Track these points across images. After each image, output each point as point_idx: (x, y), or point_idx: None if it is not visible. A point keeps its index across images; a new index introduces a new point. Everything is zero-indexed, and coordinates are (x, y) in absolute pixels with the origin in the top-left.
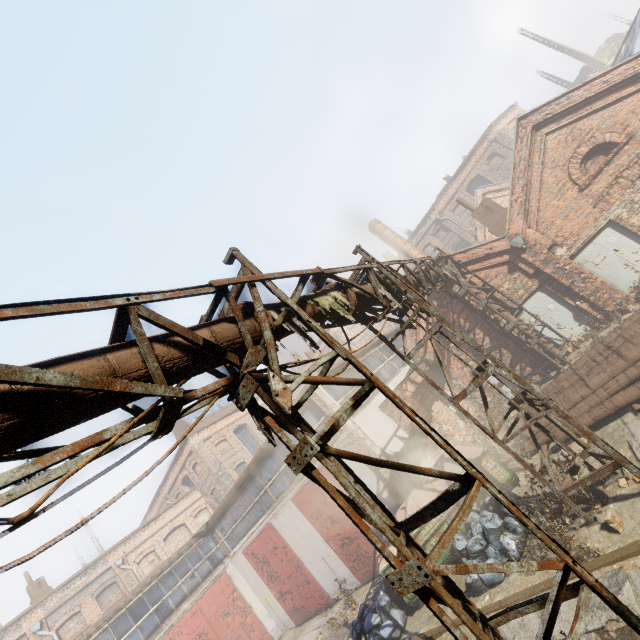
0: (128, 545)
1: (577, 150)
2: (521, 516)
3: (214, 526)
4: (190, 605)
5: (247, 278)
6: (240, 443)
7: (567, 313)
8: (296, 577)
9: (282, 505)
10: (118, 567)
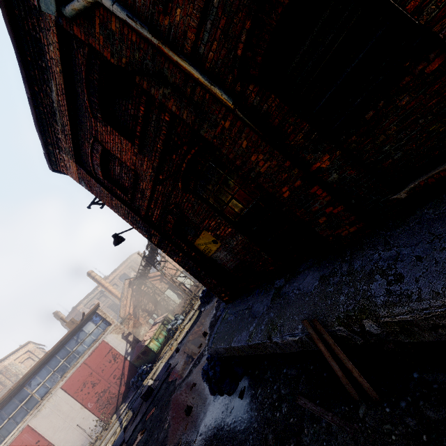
0: None
1: None
2: None
3: None
4: None
5: None
6: None
7: (176, 295)
8: None
9: (49, 397)
10: None
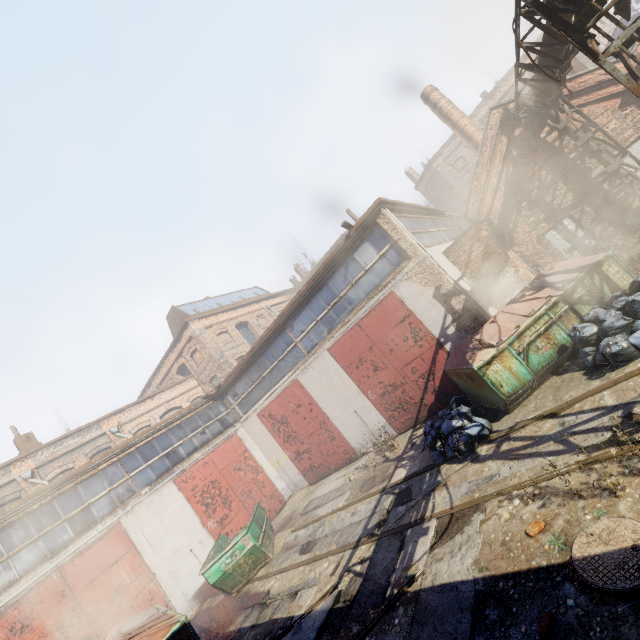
0: (123, 416)
1: None
2: None
3: (225, 391)
4: (202, 456)
5: None
6: (242, 338)
7: None
8: (319, 434)
9: (315, 357)
10: (113, 434)
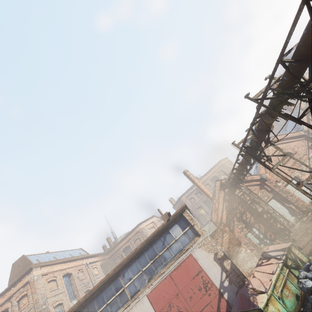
0: None
1: (280, 152)
2: None
3: None
4: None
5: None
6: (64, 286)
7: (286, 210)
8: None
9: (136, 302)
10: None
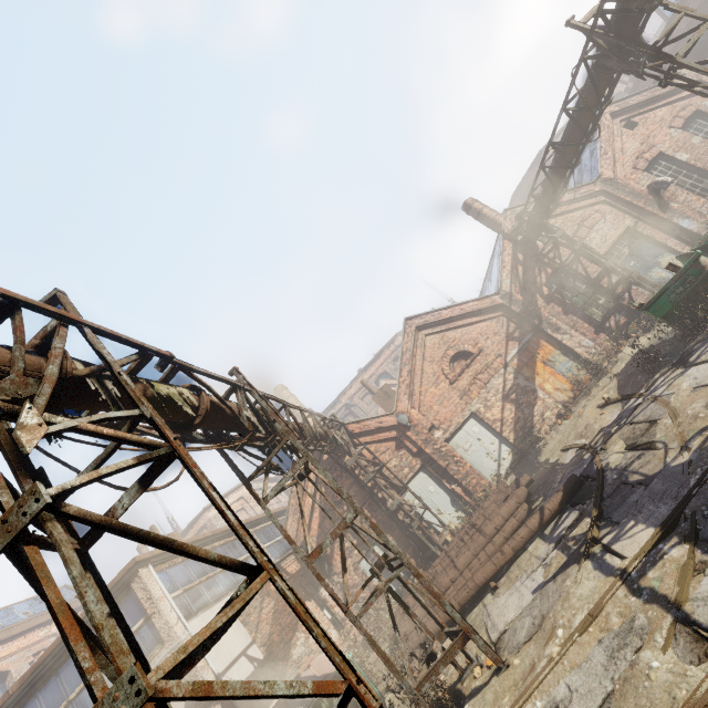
0: None
1: (447, 352)
2: (308, 618)
3: None
4: None
5: (57, 310)
6: None
7: (446, 497)
8: None
9: None
10: None
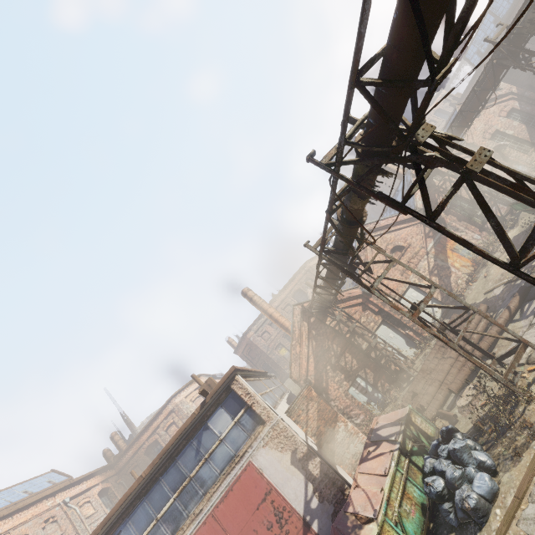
0: None
1: (387, 246)
2: None
3: None
4: None
5: None
6: None
7: (401, 340)
8: None
9: None
10: None
